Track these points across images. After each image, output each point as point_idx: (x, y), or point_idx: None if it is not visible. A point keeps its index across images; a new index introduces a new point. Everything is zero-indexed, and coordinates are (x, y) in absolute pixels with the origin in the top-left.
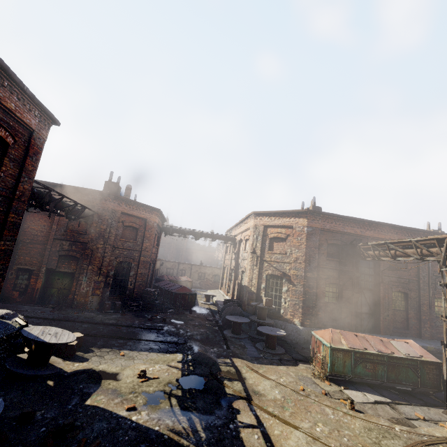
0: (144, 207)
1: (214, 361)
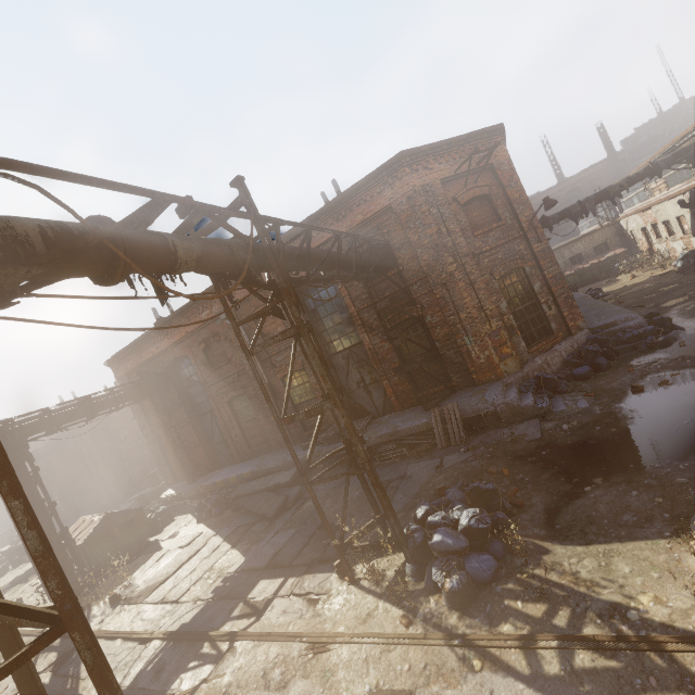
0: None
1: None
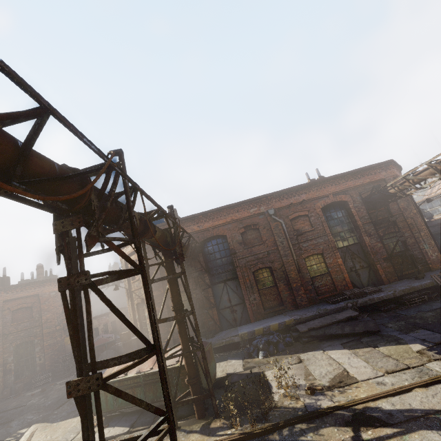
0: (31, 284)
1: (3, 438)
